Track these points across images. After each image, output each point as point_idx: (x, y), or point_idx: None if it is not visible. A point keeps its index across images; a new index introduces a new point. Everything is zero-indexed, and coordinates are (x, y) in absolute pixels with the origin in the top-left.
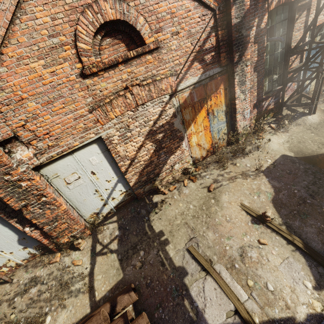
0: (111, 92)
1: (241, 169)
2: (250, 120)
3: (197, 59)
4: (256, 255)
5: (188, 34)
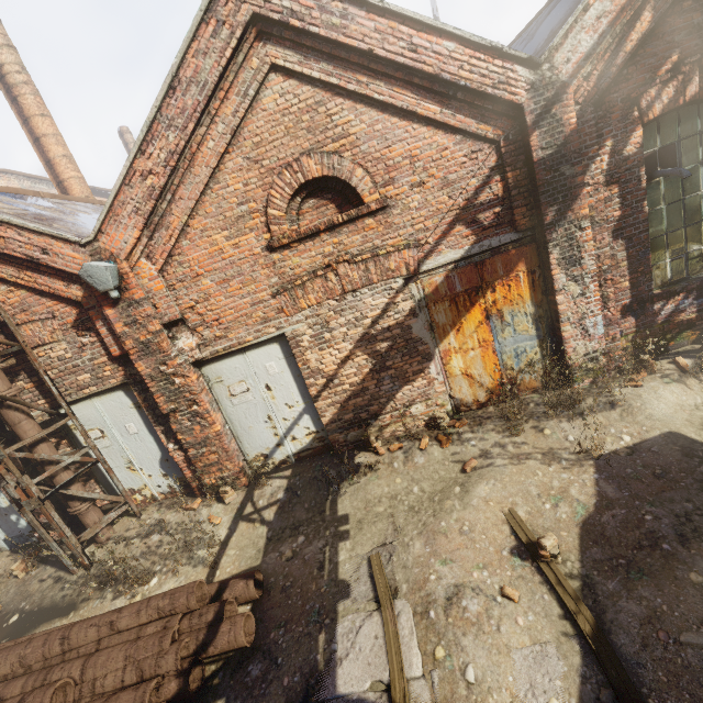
0: (306, 271)
1: (551, 444)
2: (611, 341)
3: (462, 221)
4: (477, 610)
5: (443, 183)
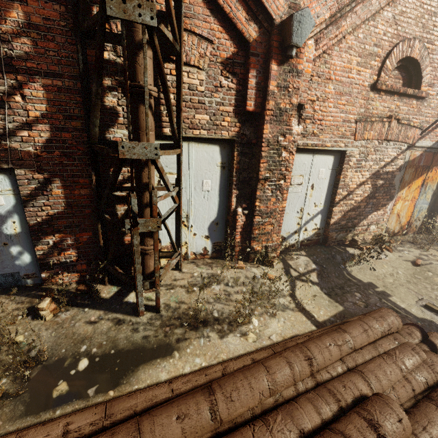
0: (377, 115)
1: None
2: None
3: None
4: None
5: None
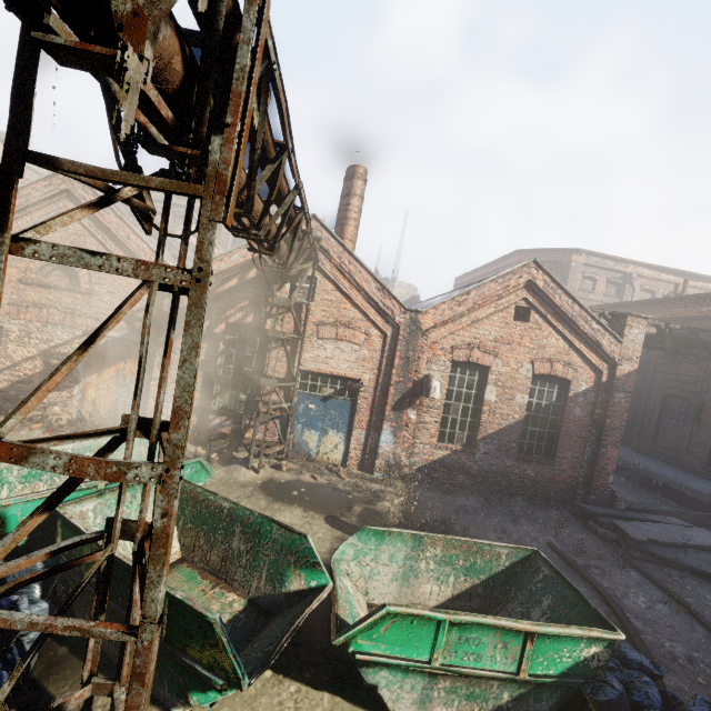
0: (34, 302)
1: None
2: None
3: (126, 320)
4: None
5: (124, 298)
